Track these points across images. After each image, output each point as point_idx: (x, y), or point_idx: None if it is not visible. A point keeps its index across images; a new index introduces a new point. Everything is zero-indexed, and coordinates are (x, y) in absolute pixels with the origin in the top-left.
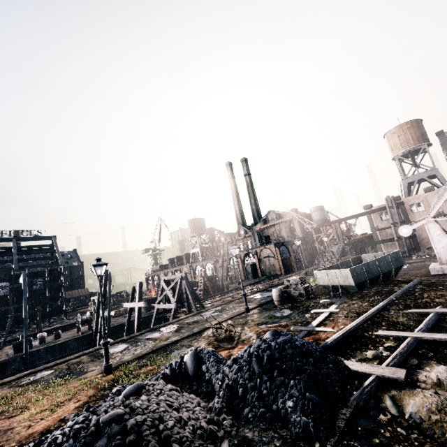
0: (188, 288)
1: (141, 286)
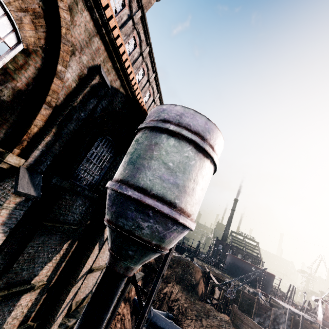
0: None
1: (309, 302)
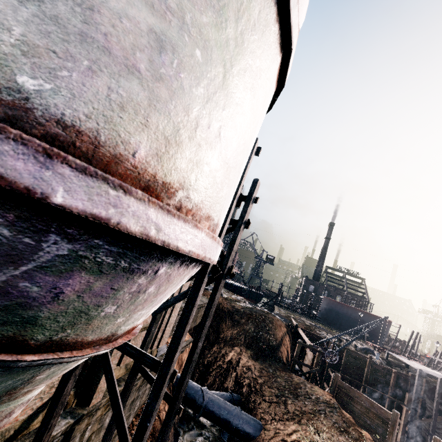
0: None
1: (441, 353)
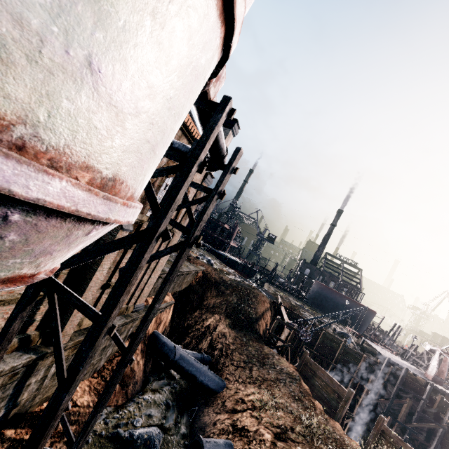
0: (439, 365)
1: (417, 347)
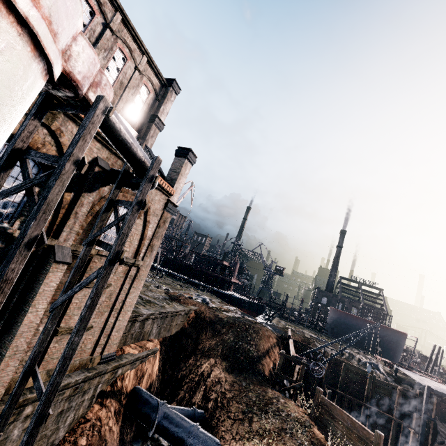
0: None
1: None
